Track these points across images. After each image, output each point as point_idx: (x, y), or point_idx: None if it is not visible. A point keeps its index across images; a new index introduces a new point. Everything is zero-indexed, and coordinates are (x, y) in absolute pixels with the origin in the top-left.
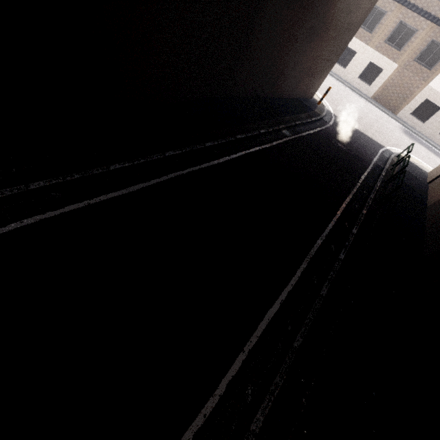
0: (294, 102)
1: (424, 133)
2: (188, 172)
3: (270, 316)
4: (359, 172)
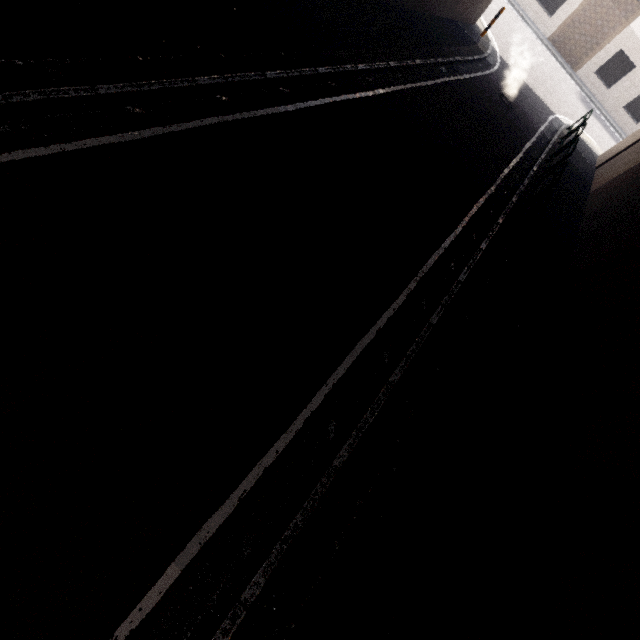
0: (453, 27)
1: (605, 105)
2: (343, 100)
3: (437, 257)
4: (524, 140)
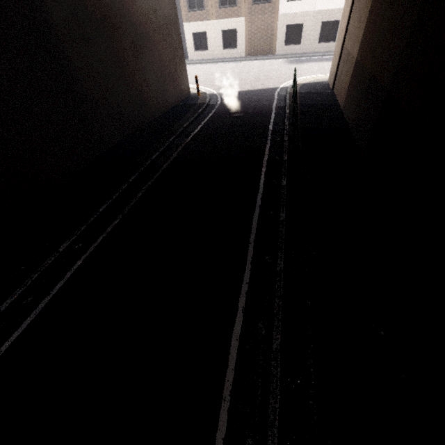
0: (175, 110)
1: (307, 51)
2: (92, 251)
3: (237, 334)
4: (265, 125)
